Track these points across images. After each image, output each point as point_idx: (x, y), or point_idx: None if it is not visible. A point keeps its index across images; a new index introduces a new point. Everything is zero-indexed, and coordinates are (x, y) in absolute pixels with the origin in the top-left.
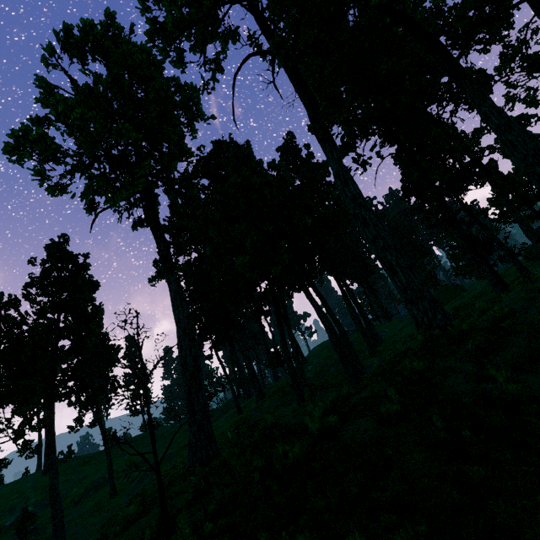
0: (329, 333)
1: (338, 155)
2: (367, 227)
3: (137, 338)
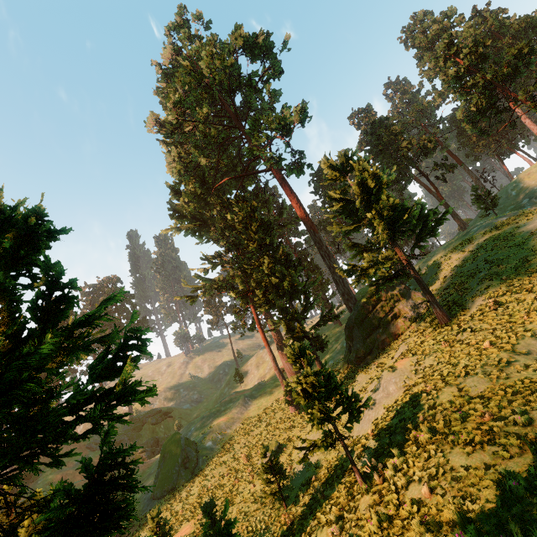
0: (528, 163)
1: (520, 111)
2: (533, 131)
3: (485, 172)
